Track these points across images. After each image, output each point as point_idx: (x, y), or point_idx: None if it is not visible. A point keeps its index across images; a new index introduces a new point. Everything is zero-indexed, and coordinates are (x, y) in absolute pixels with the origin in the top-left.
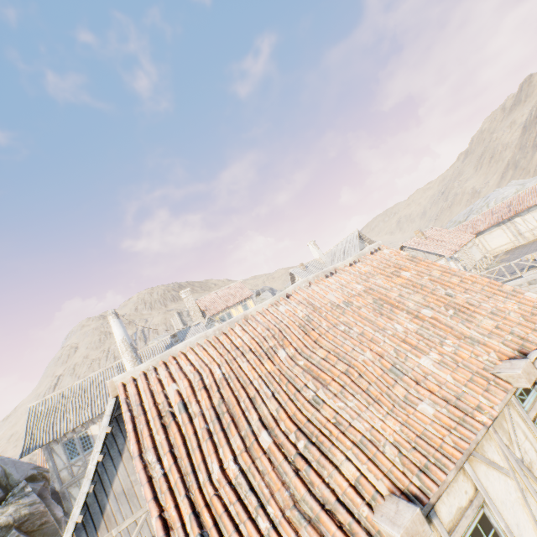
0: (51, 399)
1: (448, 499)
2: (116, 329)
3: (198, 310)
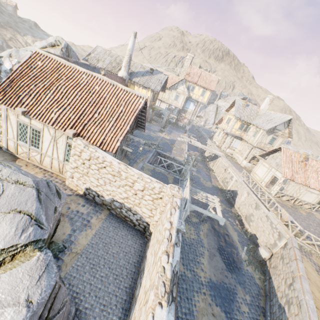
0: (103, 49)
1: (35, 122)
2: (130, 42)
3: (186, 71)
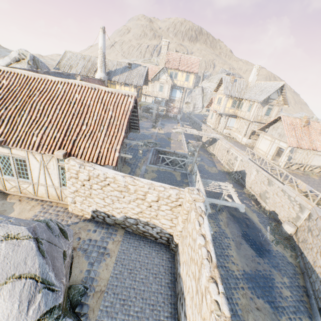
0: (72, 54)
1: (17, 151)
2: (100, 39)
3: (164, 59)
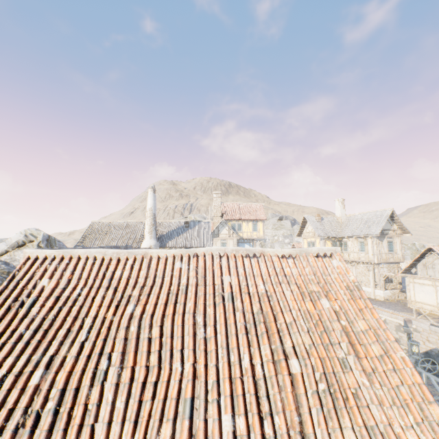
0: (103, 223)
1: None
2: (149, 199)
3: (219, 211)
